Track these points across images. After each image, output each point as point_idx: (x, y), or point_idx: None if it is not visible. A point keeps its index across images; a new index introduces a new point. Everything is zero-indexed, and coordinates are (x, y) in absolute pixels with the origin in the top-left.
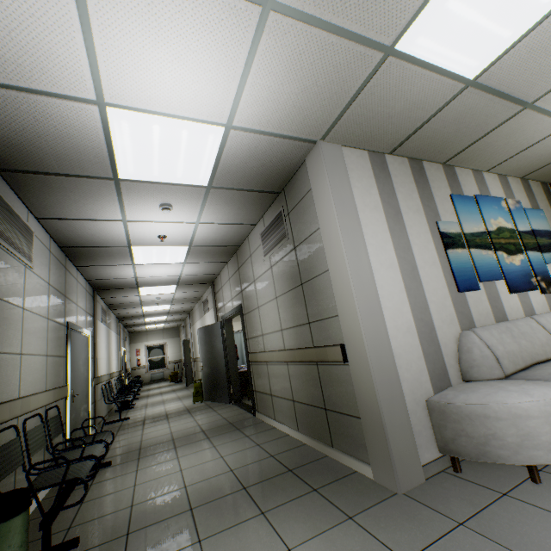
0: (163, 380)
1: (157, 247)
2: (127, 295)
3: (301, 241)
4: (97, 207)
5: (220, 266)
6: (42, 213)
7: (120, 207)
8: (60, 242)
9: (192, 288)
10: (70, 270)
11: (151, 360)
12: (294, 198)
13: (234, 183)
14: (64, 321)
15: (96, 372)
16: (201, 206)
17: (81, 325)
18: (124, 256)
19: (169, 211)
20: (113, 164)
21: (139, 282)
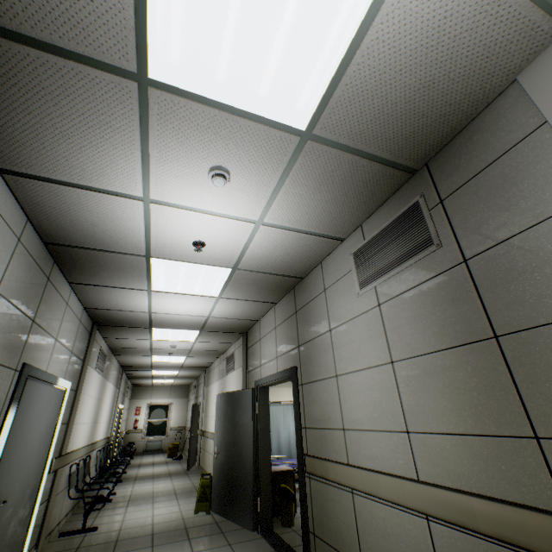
0: (159, 451)
1: (187, 263)
2: (136, 337)
3: (494, 242)
4: (103, 157)
5: (264, 309)
6: (7, 160)
7: (141, 167)
8: (44, 232)
9: (217, 338)
10: (56, 285)
11: (150, 422)
12: (465, 167)
13: (352, 133)
14: (15, 362)
15: (66, 446)
16: (275, 185)
17: (55, 372)
18: (138, 274)
19: (223, 182)
20: (139, 27)
21: (152, 320)
